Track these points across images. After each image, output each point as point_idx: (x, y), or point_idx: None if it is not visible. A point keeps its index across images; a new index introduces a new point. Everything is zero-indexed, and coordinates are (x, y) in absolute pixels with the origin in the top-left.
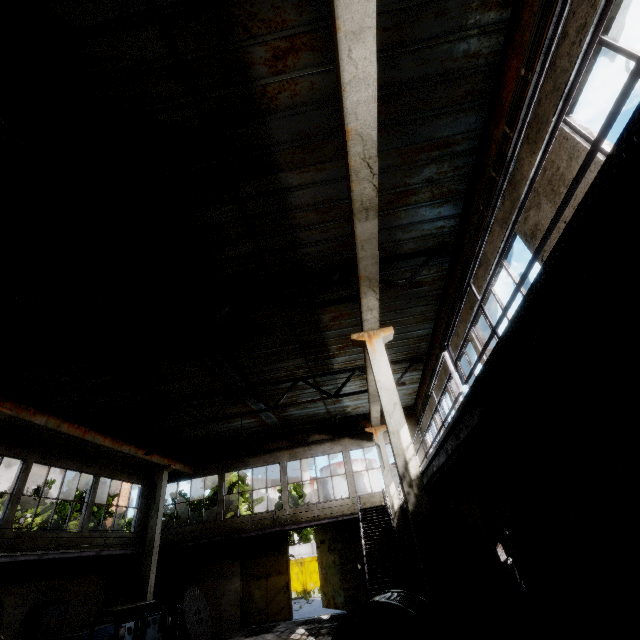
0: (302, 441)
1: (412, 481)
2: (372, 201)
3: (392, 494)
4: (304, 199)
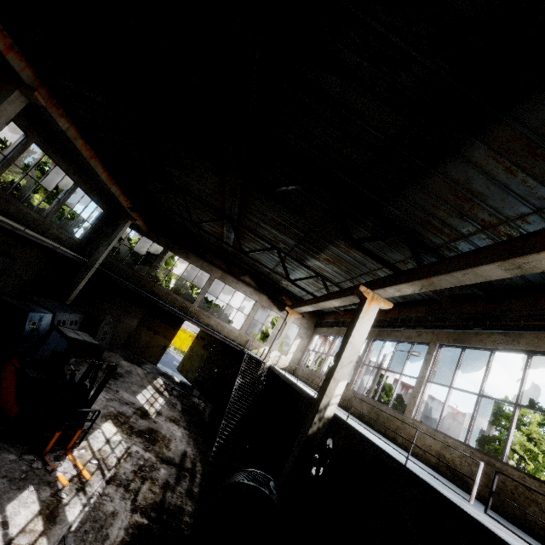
0: (236, 274)
1: (323, 418)
2: (534, 268)
3: (271, 356)
4: (460, 174)
